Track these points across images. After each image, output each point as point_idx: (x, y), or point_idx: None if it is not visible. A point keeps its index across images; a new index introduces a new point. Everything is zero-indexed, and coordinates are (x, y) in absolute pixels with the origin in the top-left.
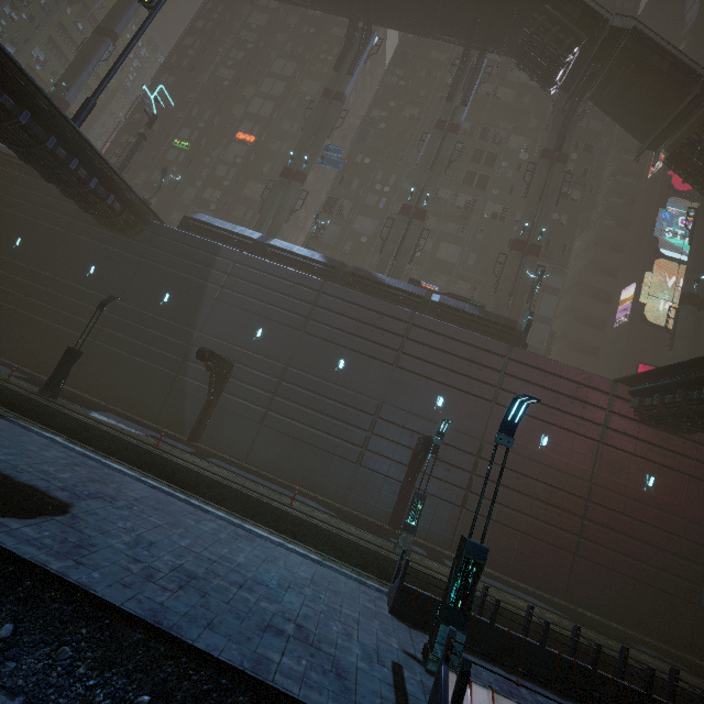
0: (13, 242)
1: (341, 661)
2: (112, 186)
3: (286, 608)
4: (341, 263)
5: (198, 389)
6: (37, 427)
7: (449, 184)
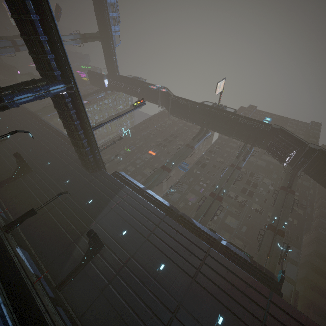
0: (47, 163)
1: None
2: (94, 152)
3: None
4: (176, 209)
5: (79, 254)
6: None
7: (234, 190)
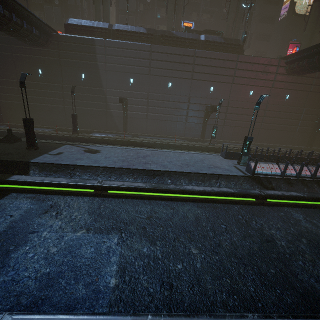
0: None
1: (225, 168)
2: (31, 21)
3: (207, 164)
4: (154, 30)
5: (117, 113)
6: (99, 145)
7: None
